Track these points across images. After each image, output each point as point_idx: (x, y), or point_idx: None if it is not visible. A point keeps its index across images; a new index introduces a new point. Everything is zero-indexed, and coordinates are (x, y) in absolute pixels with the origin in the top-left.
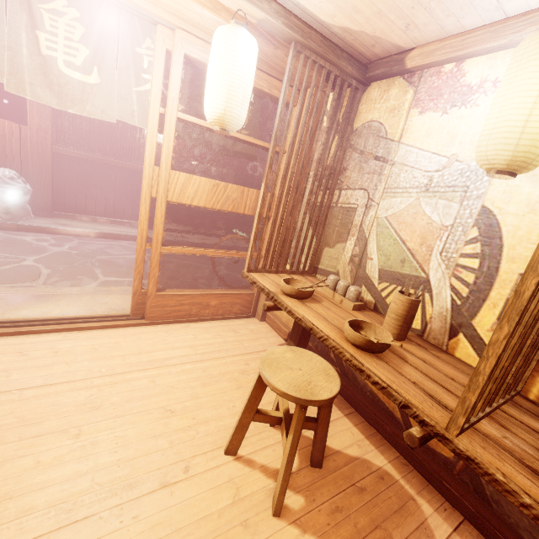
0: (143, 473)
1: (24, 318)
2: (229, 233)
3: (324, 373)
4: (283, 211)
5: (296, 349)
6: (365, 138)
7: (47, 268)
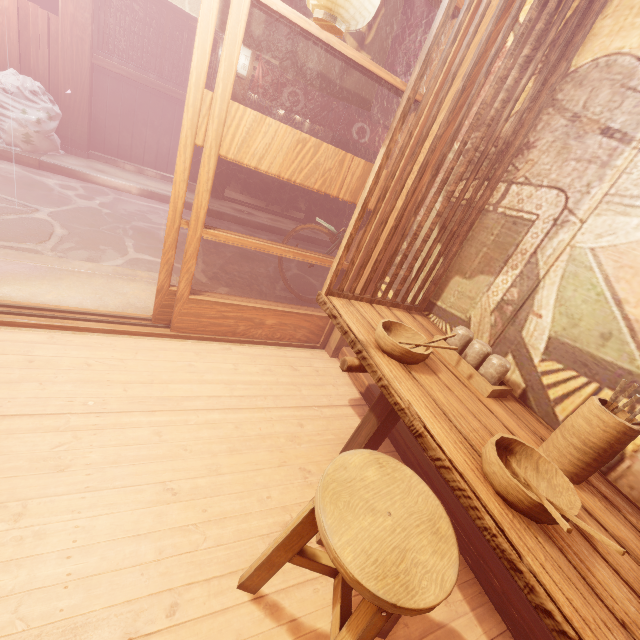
0: (101, 607)
1: (0, 300)
2: (310, 222)
3: (431, 528)
4: (404, 205)
5: (386, 461)
6: (592, 89)
7: (63, 227)
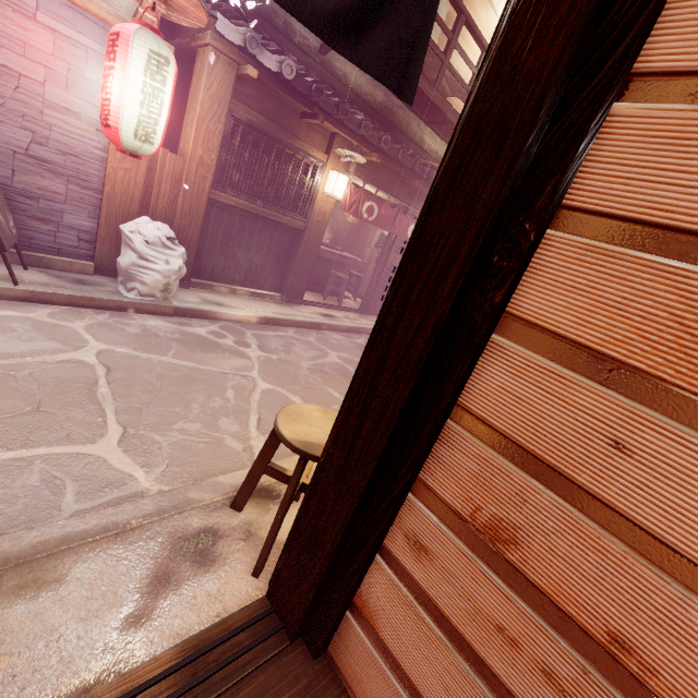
0: None
1: None
2: None
3: None
4: None
5: None
6: None
7: (290, 393)
